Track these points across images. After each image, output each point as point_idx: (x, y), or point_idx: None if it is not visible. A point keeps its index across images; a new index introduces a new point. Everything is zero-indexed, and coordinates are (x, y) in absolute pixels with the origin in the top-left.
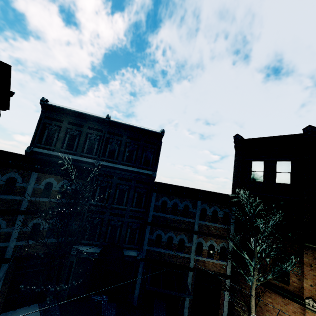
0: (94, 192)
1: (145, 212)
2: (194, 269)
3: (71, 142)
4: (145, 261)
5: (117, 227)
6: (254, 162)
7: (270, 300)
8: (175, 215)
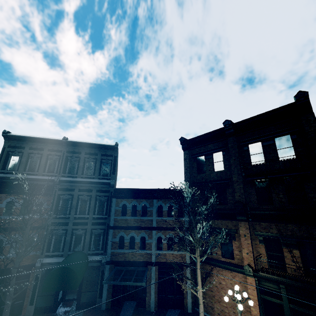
0: (57, 206)
1: (107, 218)
2: (156, 263)
3: (33, 164)
4: (111, 264)
5: (81, 235)
6: (198, 158)
7: (223, 277)
8: (135, 216)
